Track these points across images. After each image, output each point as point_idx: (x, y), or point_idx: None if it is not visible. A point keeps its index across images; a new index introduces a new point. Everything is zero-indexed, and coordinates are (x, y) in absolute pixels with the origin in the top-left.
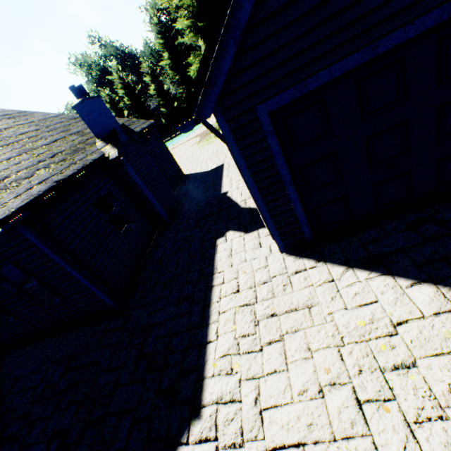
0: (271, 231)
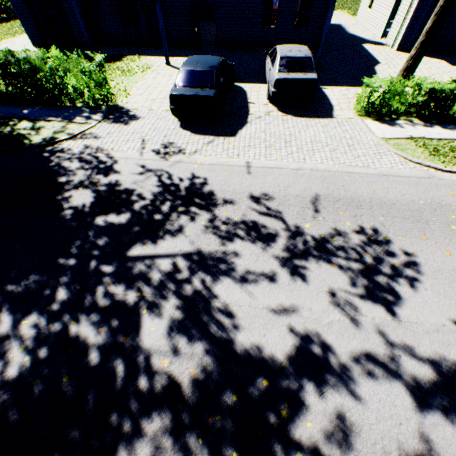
0: (401, 38)
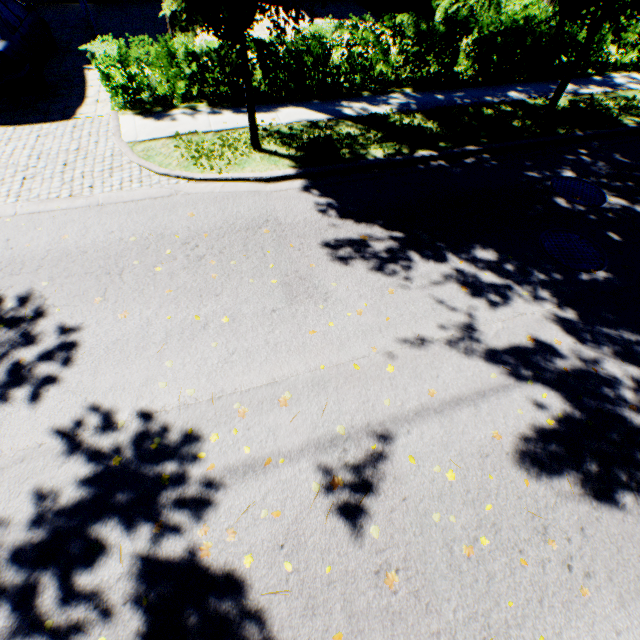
0: None
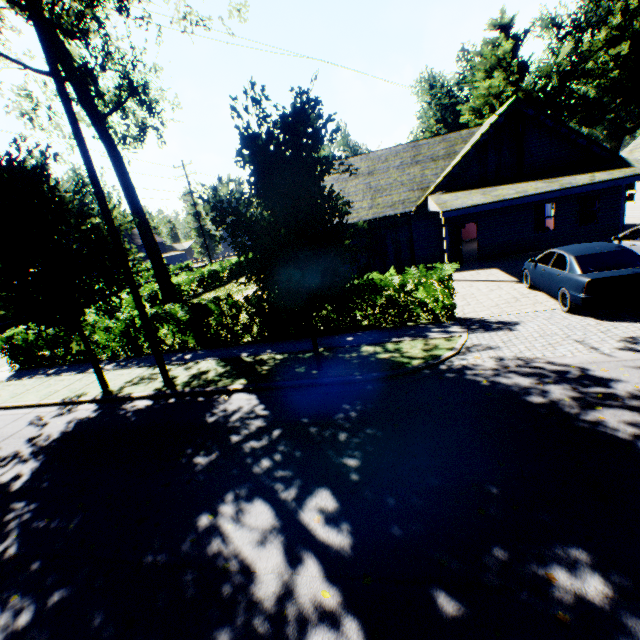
0: None
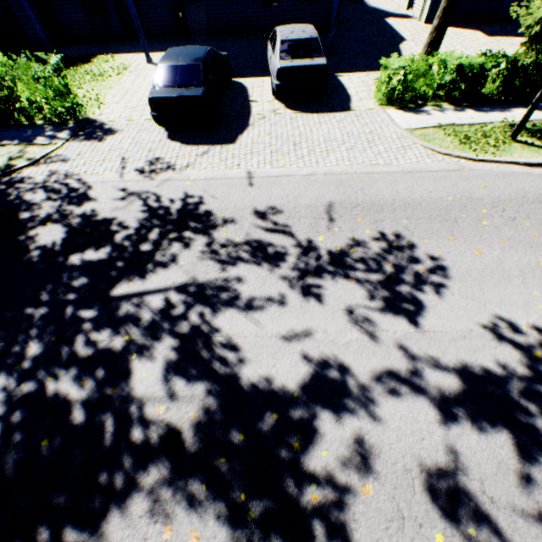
0: (429, 8)
